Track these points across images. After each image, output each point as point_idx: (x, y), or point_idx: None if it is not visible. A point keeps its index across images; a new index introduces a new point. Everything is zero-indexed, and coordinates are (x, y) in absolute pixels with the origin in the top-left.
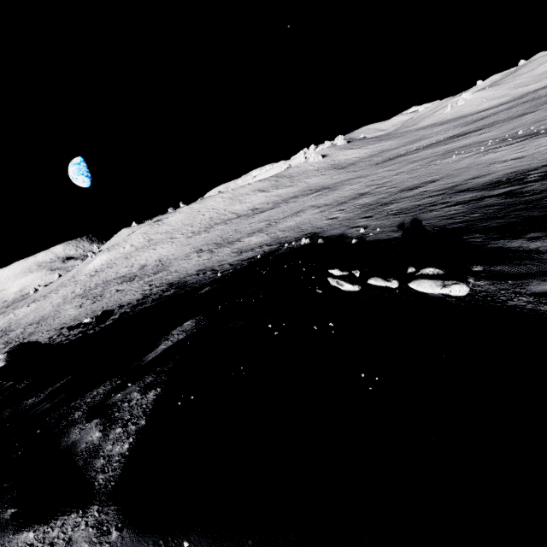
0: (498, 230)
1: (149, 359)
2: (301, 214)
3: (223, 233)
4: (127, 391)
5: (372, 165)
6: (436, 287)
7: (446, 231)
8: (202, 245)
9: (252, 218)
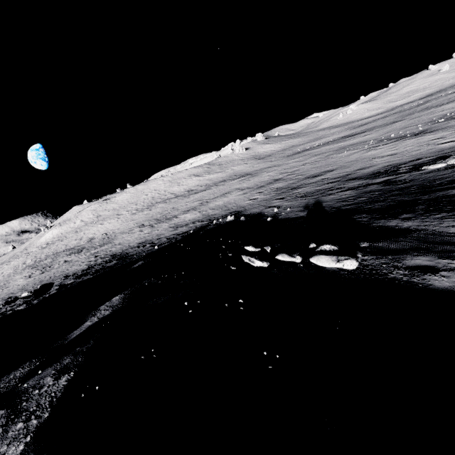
0: (380, 211)
1: (73, 337)
2: (228, 195)
3: (163, 211)
4: (42, 374)
5: (284, 157)
6: (332, 262)
7: (341, 211)
8: (144, 221)
9: (188, 198)
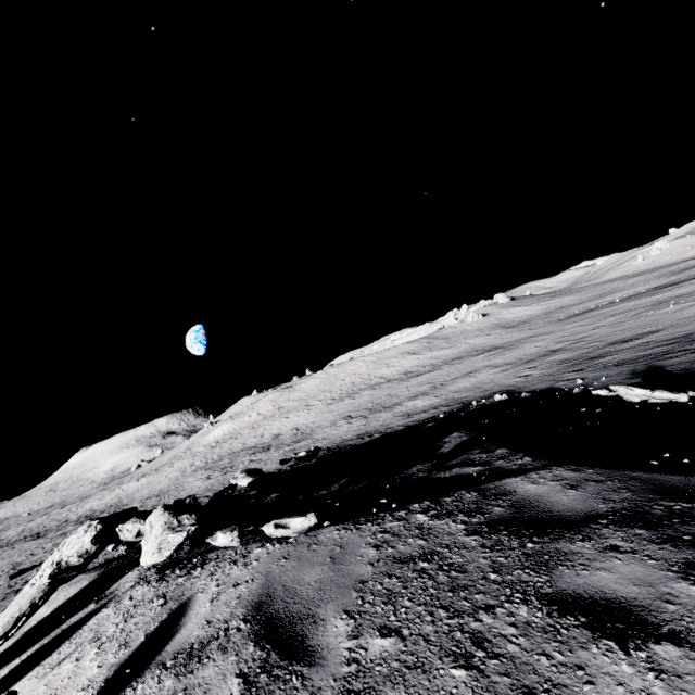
0: None
1: (448, 450)
2: (475, 374)
3: (373, 398)
4: (460, 458)
5: (553, 322)
6: None
7: None
8: (350, 412)
9: (408, 381)
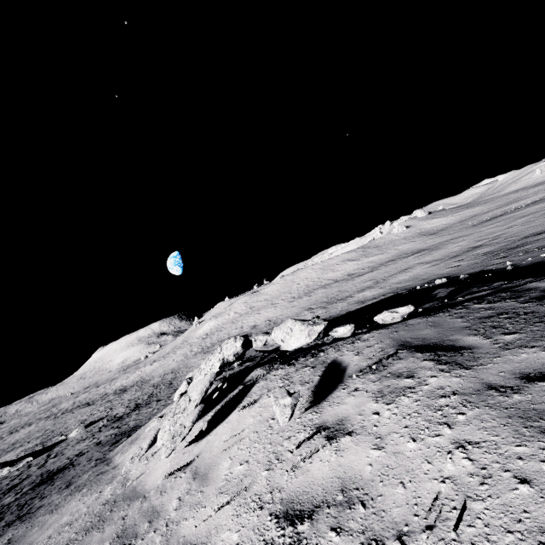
0: None
1: (445, 294)
2: (410, 270)
3: (327, 294)
4: (464, 293)
5: (468, 227)
6: None
7: None
8: (310, 305)
9: (353, 280)
